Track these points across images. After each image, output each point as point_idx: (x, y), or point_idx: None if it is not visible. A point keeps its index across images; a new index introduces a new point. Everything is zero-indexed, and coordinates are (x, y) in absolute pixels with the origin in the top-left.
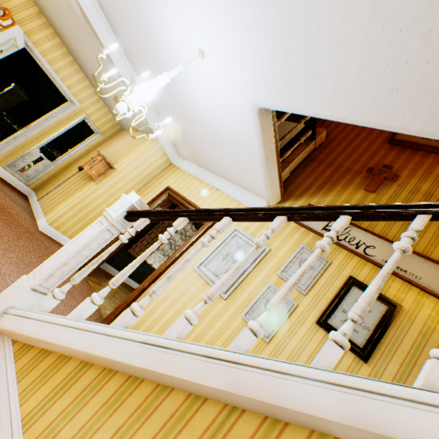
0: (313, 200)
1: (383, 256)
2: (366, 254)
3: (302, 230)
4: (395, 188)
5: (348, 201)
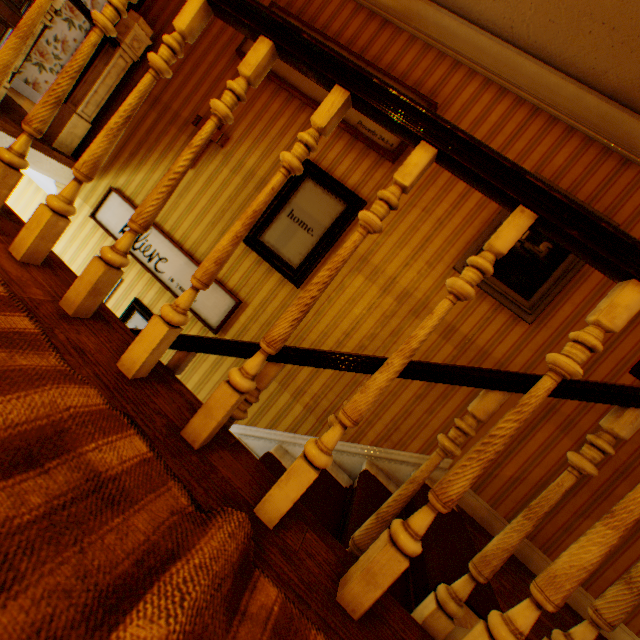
0: (122, 179)
1: (173, 274)
2: (158, 270)
3: (102, 232)
4: (220, 161)
5: None
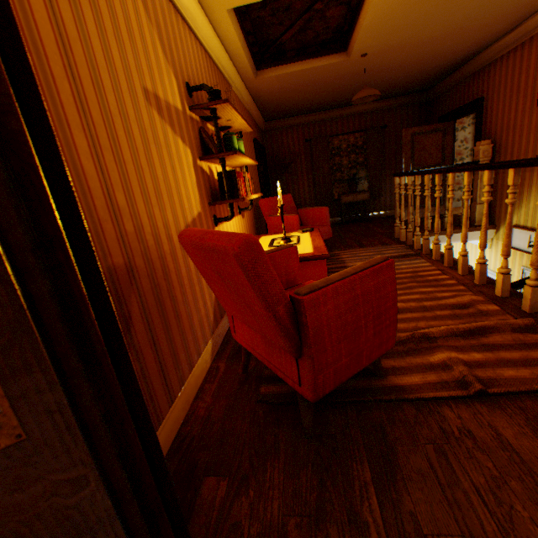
0: (513, 219)
1: None
2: None
3: (518, 252)
4: None
5: (535, 206)
